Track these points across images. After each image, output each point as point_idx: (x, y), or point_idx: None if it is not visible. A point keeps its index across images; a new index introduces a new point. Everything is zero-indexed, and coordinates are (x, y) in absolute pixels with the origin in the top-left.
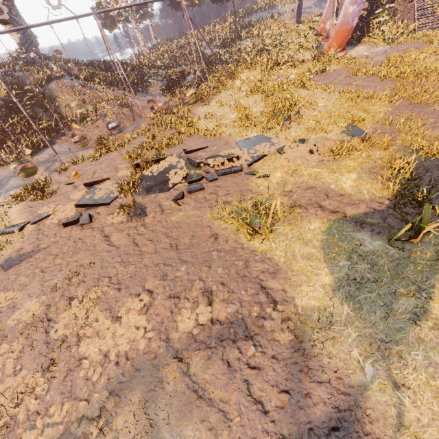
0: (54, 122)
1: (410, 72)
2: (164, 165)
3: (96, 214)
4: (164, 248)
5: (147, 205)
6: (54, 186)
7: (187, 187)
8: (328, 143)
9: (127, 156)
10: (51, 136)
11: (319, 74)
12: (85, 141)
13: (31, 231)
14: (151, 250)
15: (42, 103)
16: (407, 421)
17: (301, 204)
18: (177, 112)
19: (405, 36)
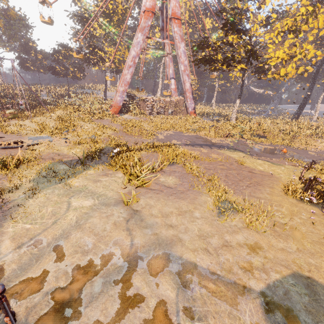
0: None
1: (131, 124)
2: None
3: None
4: None
5: None
6: None
7: None
8: (75, 139)
9: None
10: None
11: (99, 119)
12: None
13: None
14: None
15: None
16: (26, 205)
17: (44, 158)
18: None
19: (141, 115)
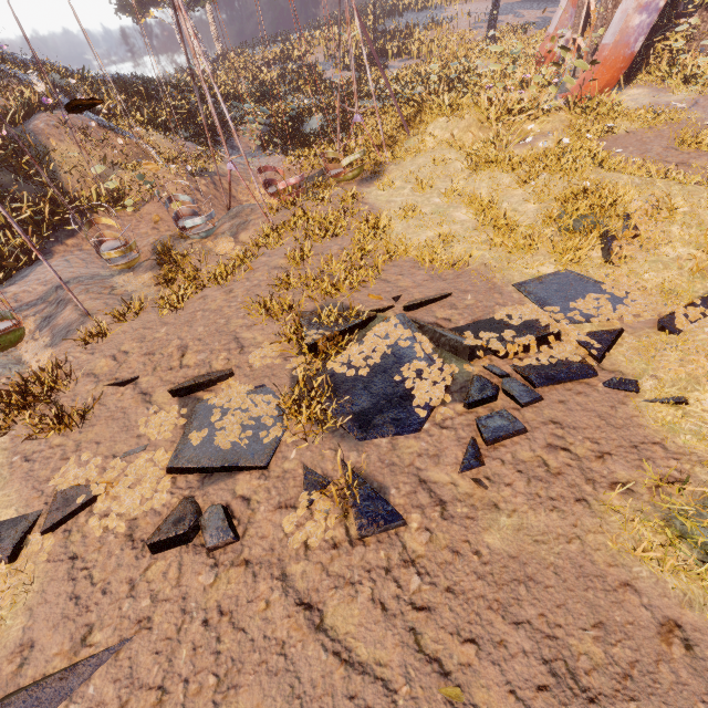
0: (48, 206)
1: None
2: (377, 347)
3: (239, 503)
4: (540, 685)
5: (384, 478)
6: (82, 388)
7: (479, 425)
8: None
9: (263, 310)
10: (41, 236)
11: (603, 137)
12: (133, 258)
13: (46, 562)
14: (506, 703)
15: (18, 162)
16: None
17: None
18: (327, 197)
19: None
